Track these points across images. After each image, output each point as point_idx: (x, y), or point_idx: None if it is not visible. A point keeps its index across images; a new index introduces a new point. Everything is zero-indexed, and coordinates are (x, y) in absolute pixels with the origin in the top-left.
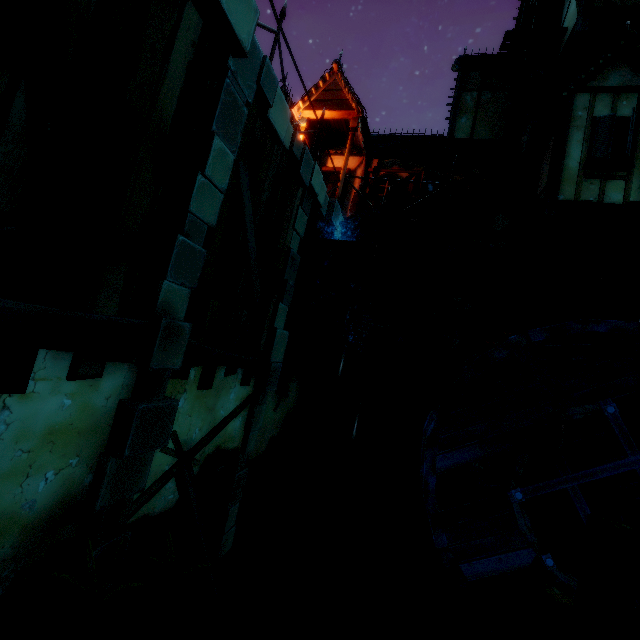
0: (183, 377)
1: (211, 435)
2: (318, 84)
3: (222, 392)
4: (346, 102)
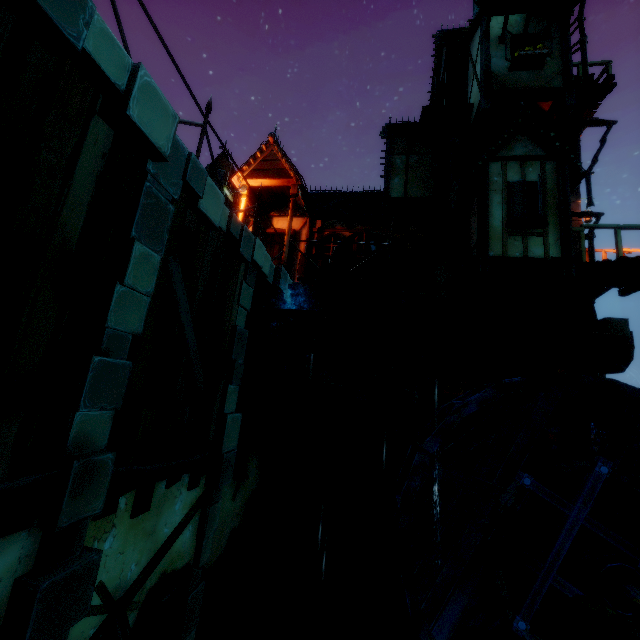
0: (109, 512)
1: (152, 565)
2: (256, 155)
3: (164, 507)
4: (284, 171)
